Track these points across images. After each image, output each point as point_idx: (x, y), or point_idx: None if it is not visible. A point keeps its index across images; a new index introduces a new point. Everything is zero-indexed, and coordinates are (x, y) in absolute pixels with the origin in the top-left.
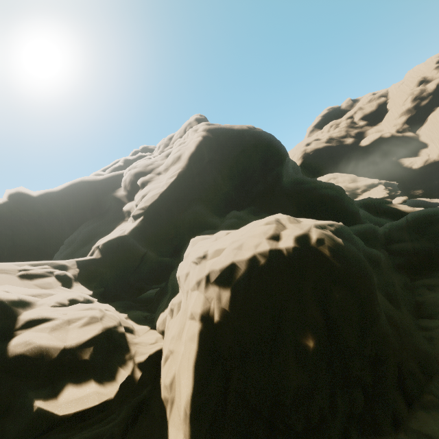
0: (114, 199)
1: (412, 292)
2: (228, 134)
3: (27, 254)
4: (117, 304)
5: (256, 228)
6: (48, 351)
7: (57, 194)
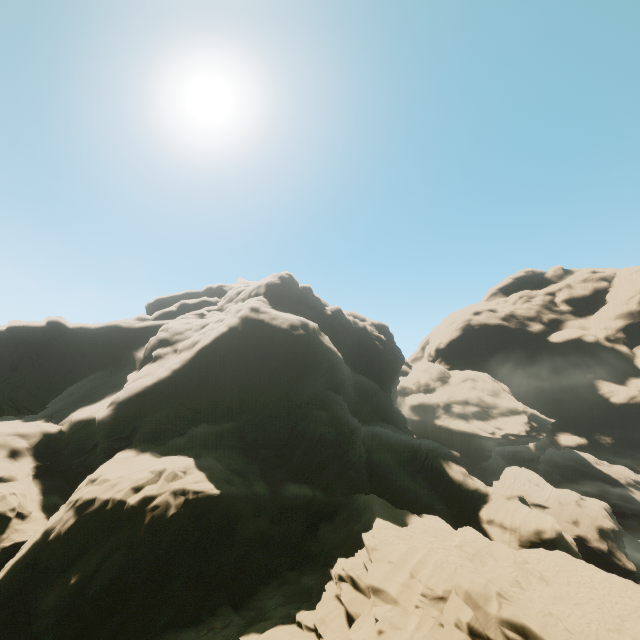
0: (132, 358)
1: (269, 579)
2: (261, 330)
3: (40, 384)
4: (50, 482)
5: (142, 472)
6: None
7: (91, 331)
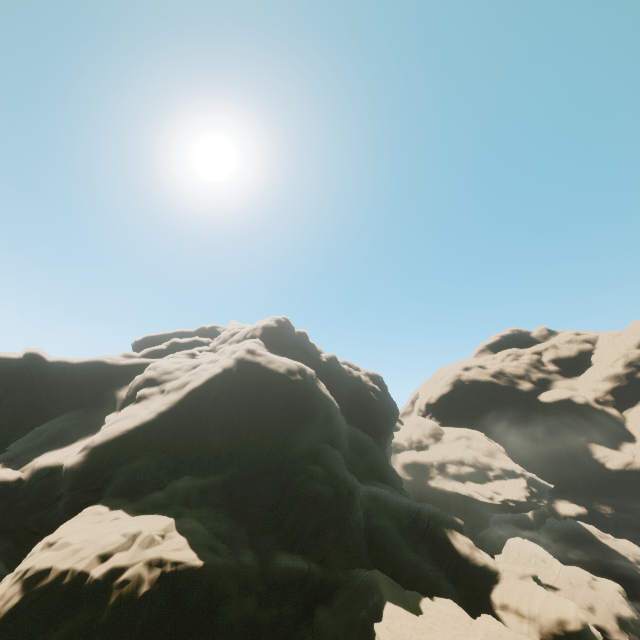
0: (113, 398)
1: None
2: (257, 373)
3: (3, 422)
4: None
5: (112, 535)
6: None
7: (71, 366)
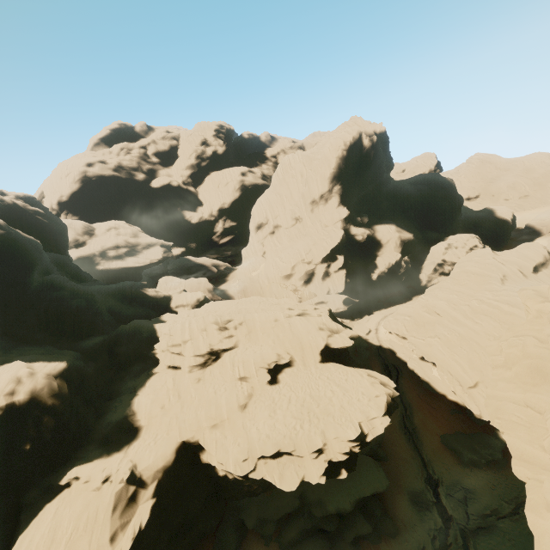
0: None
1: (113, 383)
2: None
3: None
4: None
5: None
6: None
7: None
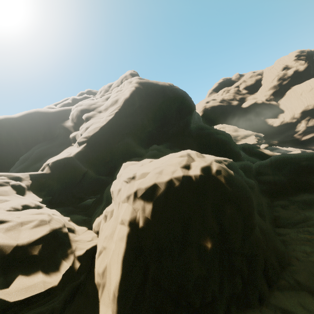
0: (63, 128)
1: (271, 209)
2: (154, 88)
3: None
4: (62, 209)
5: (173, 159)
6: (2, 248)
7: (15, 120)
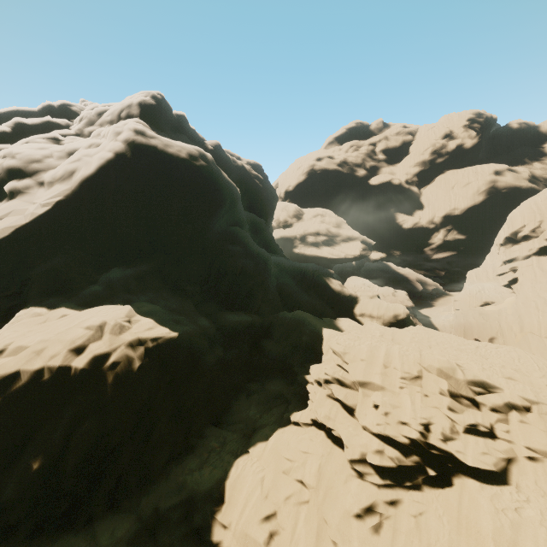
0: None
1: (235, 394)
2: (156, 158)
3: None
4: None
5: (74, 331)
6: None
7: None
